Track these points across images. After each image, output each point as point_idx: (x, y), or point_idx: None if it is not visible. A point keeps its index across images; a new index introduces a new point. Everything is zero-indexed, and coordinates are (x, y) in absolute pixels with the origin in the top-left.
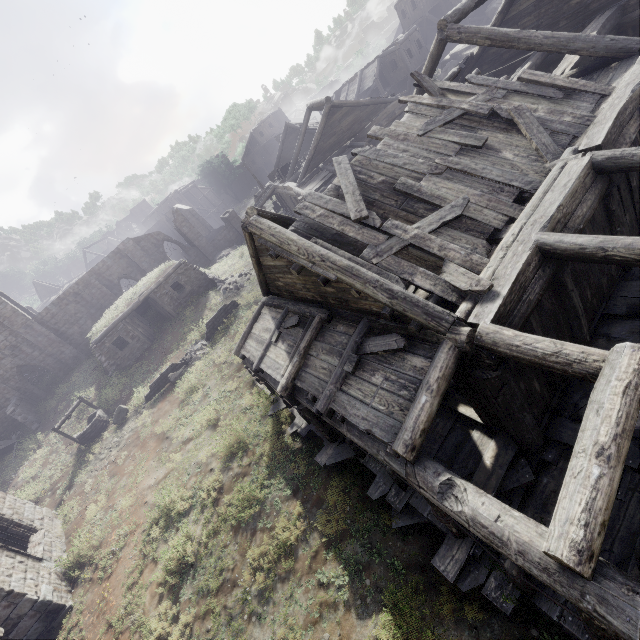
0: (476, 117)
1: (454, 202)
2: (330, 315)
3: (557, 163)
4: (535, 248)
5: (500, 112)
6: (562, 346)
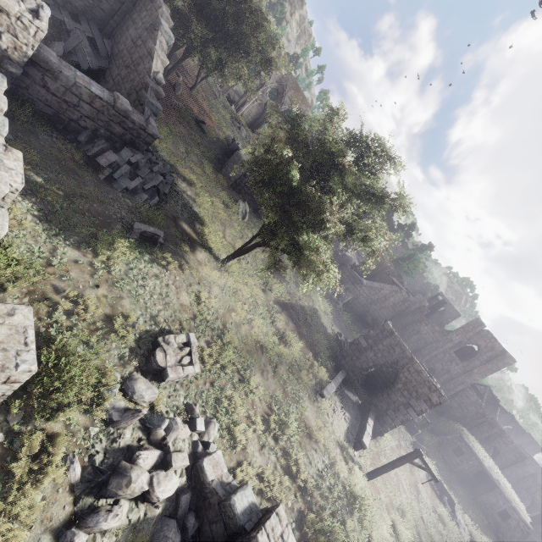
0: None
1: None
2: None
3: None
4: None
5: None
6: None
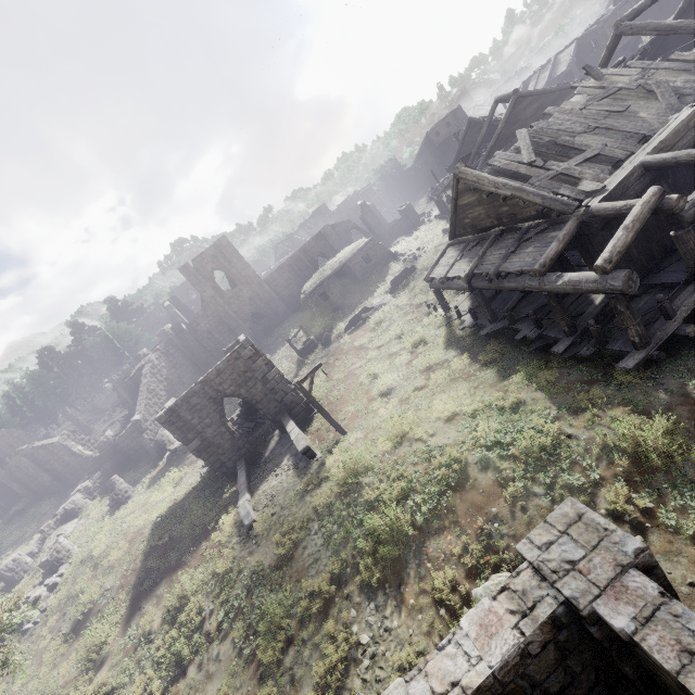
0: (627, 92)
1: (595, 147)
2: (502, 231)
3: (675, 116)
4: (639, 165)
5: (645, 86)
6: (629, 201)
